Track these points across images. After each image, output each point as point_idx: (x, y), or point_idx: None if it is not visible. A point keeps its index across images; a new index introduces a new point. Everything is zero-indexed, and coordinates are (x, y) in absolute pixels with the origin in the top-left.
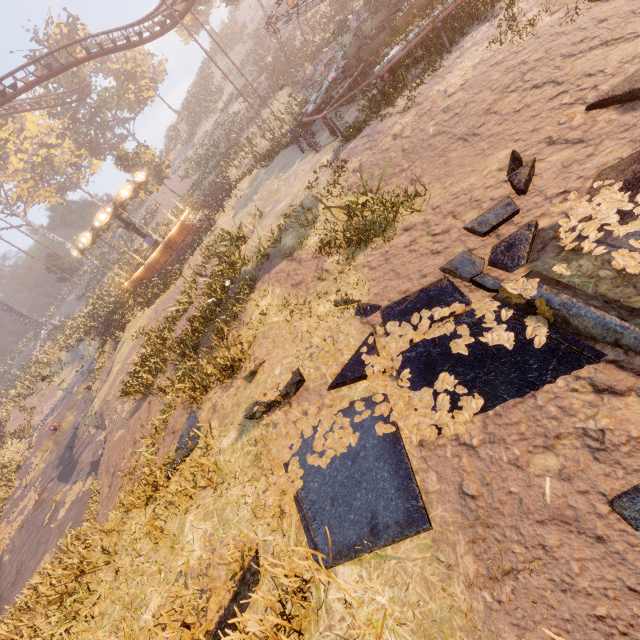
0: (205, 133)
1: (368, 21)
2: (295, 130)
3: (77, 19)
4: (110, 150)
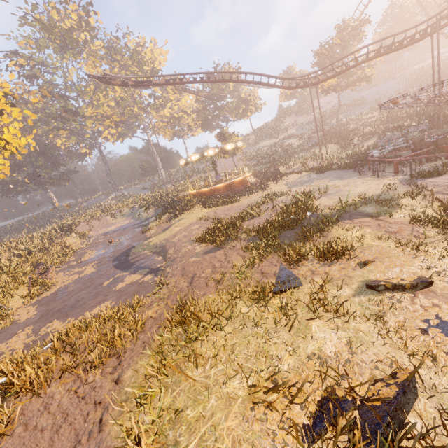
0: (265, 145)
1: (416, 132)
2: (351, 163)
3: (240, 68)
4: (211, 129)
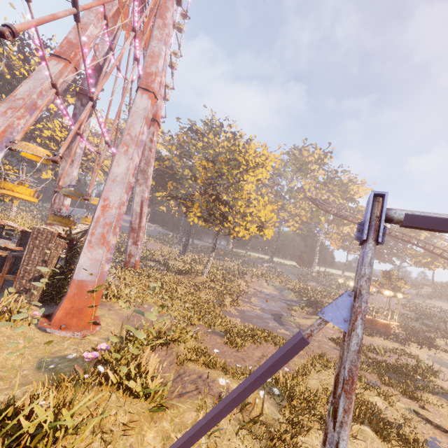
0: (439, 306)
1: None
2: None
3: None
4: (381, 260)
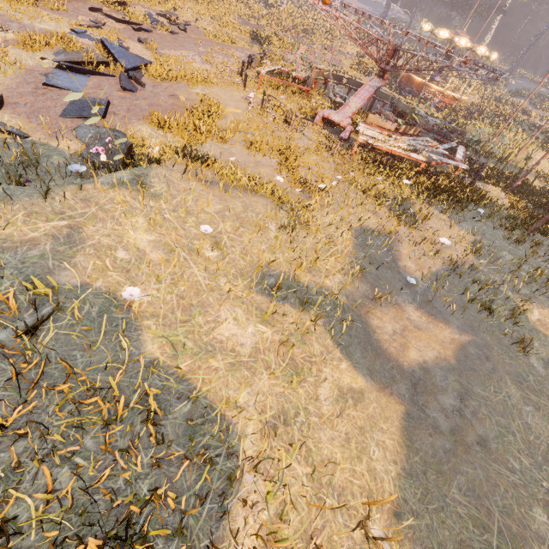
0: None
1: None
2: None
3: None
4: None
